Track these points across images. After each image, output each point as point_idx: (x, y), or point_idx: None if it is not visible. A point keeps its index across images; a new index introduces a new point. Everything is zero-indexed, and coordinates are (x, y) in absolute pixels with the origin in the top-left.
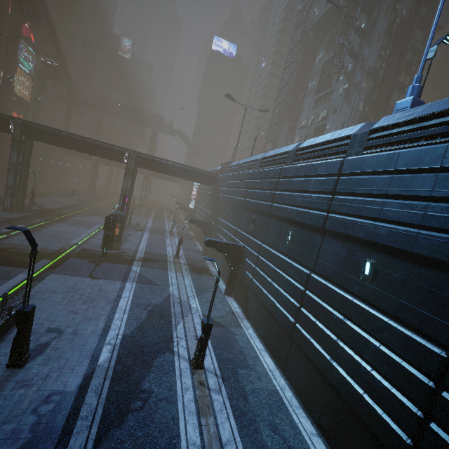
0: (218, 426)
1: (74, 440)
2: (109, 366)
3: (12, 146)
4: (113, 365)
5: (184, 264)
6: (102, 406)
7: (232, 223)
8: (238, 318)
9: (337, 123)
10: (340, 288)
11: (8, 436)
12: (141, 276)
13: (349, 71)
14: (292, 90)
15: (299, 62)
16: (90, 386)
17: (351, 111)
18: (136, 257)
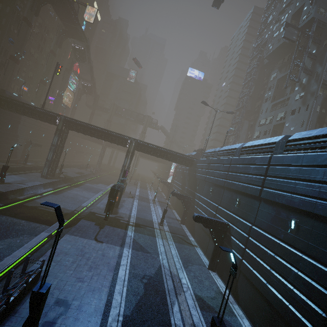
0: None
1: None
2: None
3: (55, 133)
4: None
5: (168, 231)
6: None
7: (211, 199)
8: (229, 302)
9: (296, 122)
10: None
11: None
12: (135, 241)
13: (303, 84)
14: (250, 98)
15: (256, 79)
16: None
17: (310, 112)
18: (130, 221)
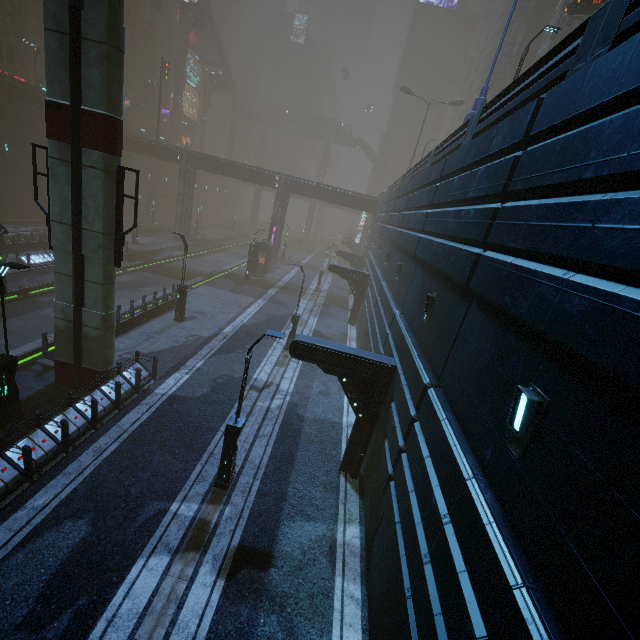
0: (285, 372)
1: (202, 351)
2: (229, 334)
3: (180, 176)
4: (231, 335)
5: (323, 297)
6: (220, 346)
7: (373, 254)
8: (348, 339)
9: None
10: (391, 291)
11: (174, 341)
12: (273, 298)
13: None
14: (513, 61)
15: (531, 11)
16: (216, 338)
17: None
18: (276, 285)
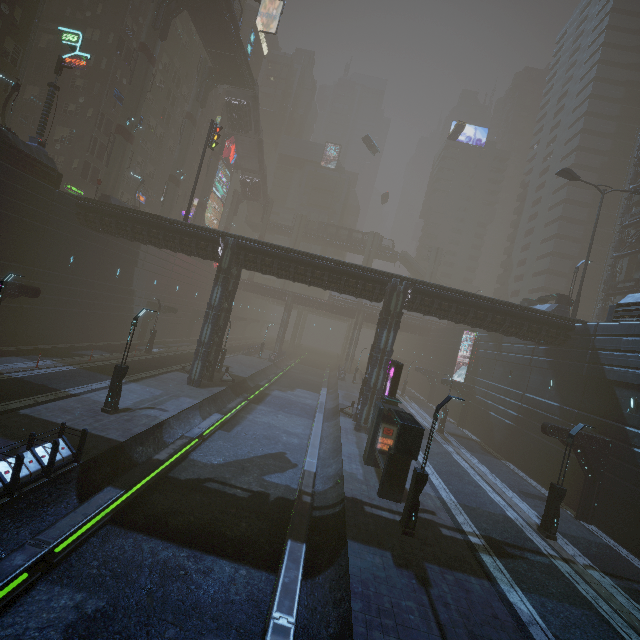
0: None
1: None
2: None
3: (216, 278)
4: None
5: (592, 566)
6: None
7: None
8: None
9: None
10: None
11: None
12: None
13: None
14: None
15: None
16: None
17: None
18: (465, 531)
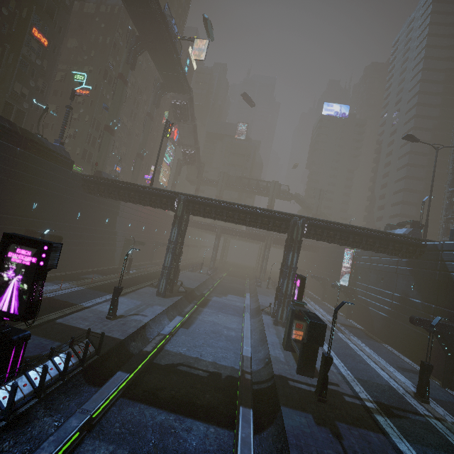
0: None
1: None
2: None
3: (173, 223)
4: None
5: None
6: None
7: None
8: None
9: None
10: None
11: None
12: None
13: None
14: None
15: None
16: None
17: None
18: (362, 398)
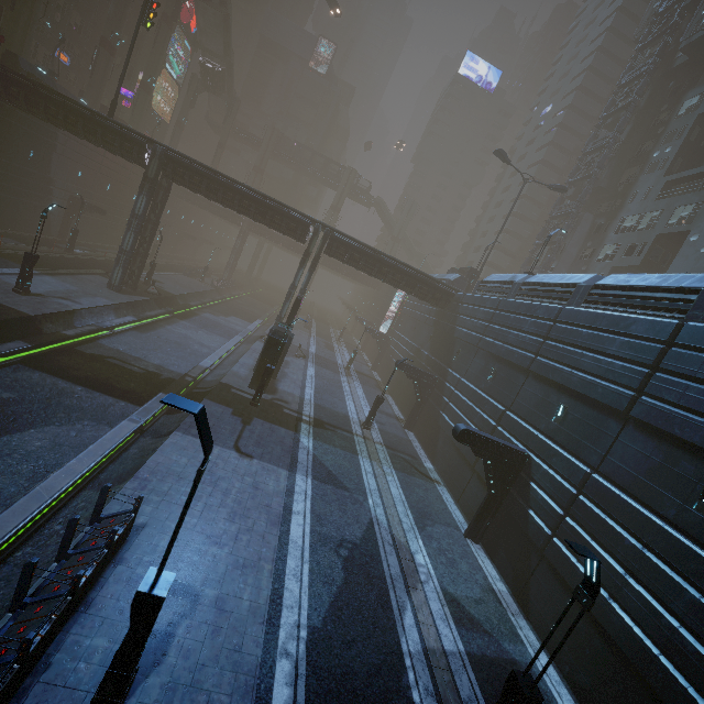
0: None
1: None
2: None
3: (141, 187)
4: None
5: (381, 443)
6: None
7: (489, 392)
8: (509, 612)
9: None
10: None
11: None
12: (317, 461)
13: None
14: (613, 158)
15: (639, 108)
16: None
17: None
18: (303, 414)
